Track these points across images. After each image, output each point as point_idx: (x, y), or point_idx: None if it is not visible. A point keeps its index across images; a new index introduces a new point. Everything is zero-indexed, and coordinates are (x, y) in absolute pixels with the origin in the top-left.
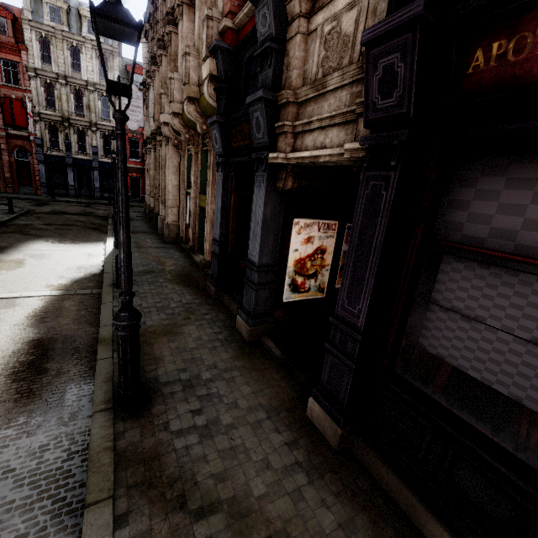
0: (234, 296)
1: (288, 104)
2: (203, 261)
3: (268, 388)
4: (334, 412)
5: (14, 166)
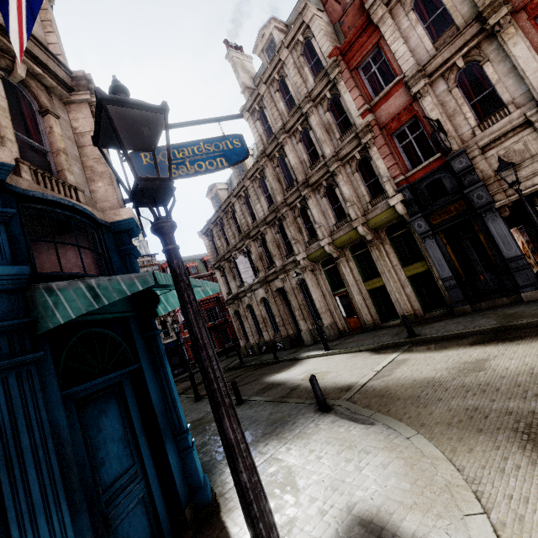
0: (491, 297)
1: (493, 182)
2: (410, 316)
3: None
4: None
5: None
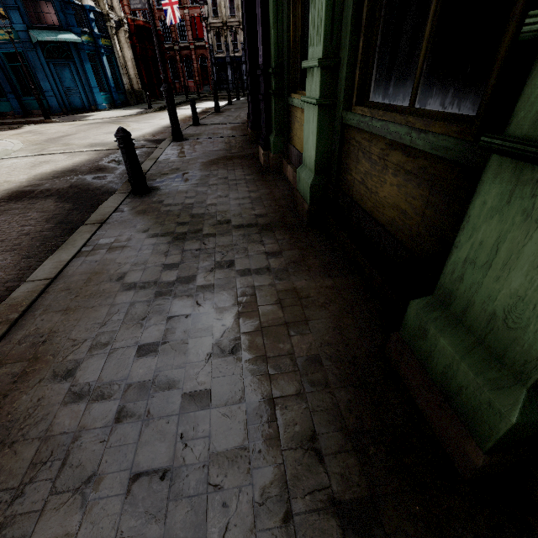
0: None
1: None
2: None
3: None
4: None
5: (200, 71)
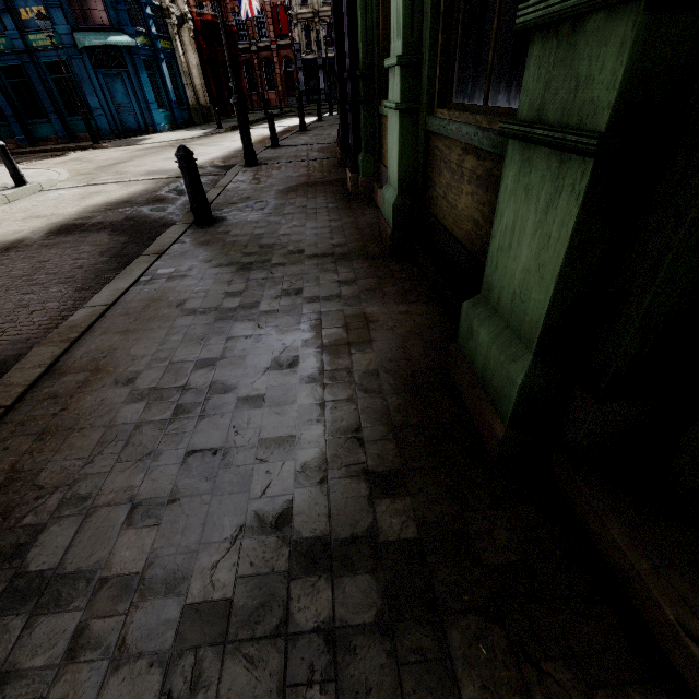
0: None
1: None
2: None
3: None
4: None
5: (283, 79)
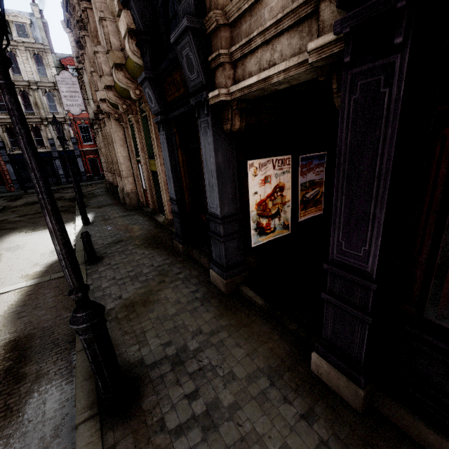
0: (202, 250)
1: (219, 29)
2: (165, 221)
3: (261, 346)
4: (349, 370)
5: None
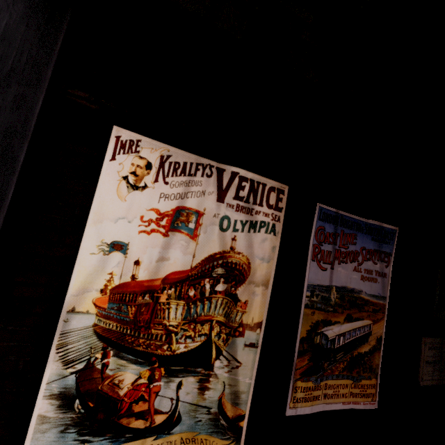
0: None
1: None
2: None
3: None
4: None
5: None
